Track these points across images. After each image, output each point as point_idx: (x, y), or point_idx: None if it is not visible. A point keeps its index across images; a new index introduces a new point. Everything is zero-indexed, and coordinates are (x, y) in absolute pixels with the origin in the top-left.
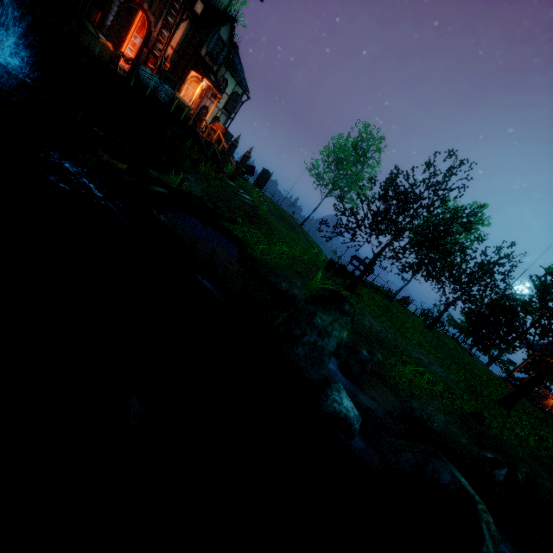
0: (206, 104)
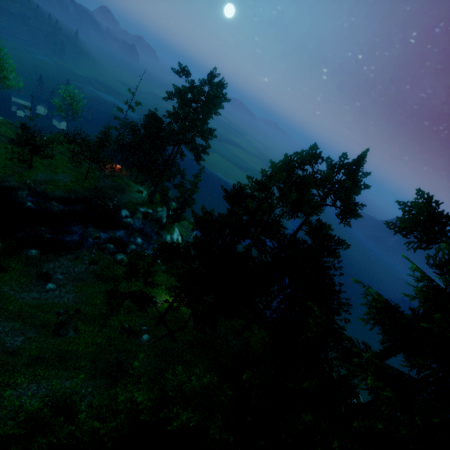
0: None
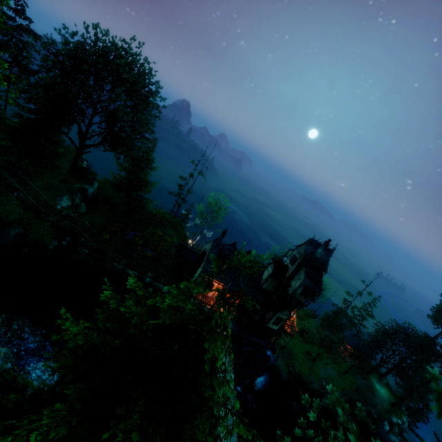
0: None
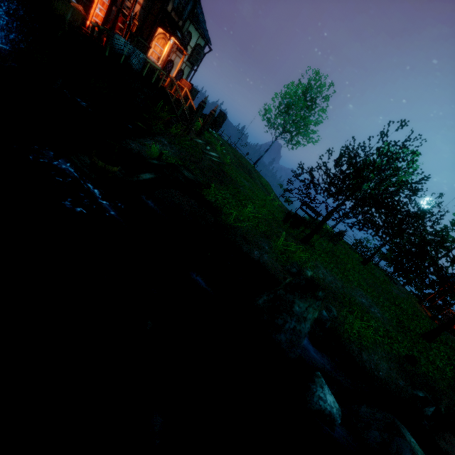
0: (172, 57)
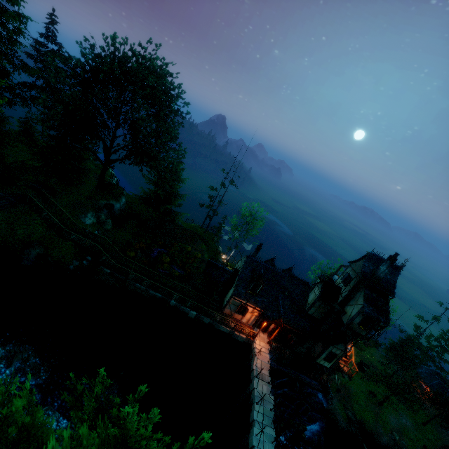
0: None
